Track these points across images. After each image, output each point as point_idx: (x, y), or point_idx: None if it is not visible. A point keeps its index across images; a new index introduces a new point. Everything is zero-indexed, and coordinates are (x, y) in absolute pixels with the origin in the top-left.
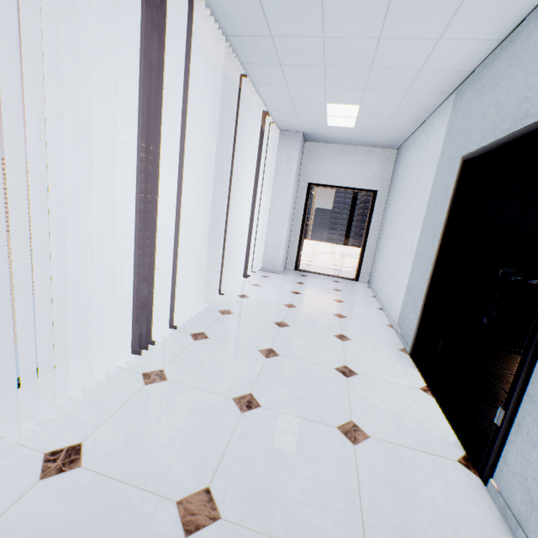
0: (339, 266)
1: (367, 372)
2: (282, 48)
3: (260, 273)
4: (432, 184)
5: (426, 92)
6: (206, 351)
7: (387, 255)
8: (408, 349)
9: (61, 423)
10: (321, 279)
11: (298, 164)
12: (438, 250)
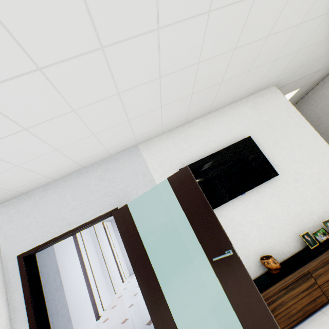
0: None
1: None
2: None
3: (129, 277)
4: None
5: None
6: (117, 307)
7: None
8: None
9: None
10: None
11: None
12: None
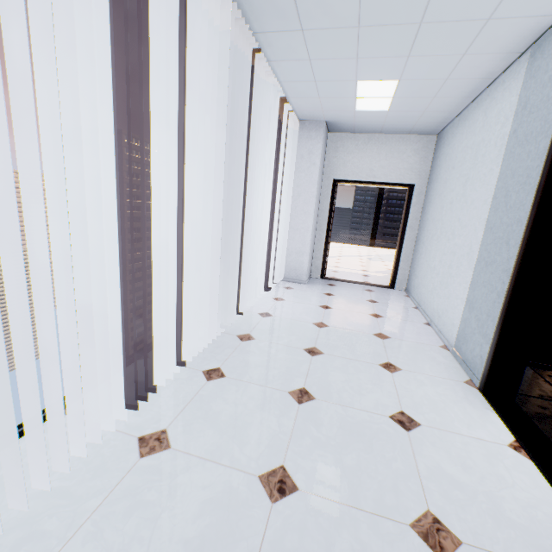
0: (369, 272)
1: (432, 421)
2: (304, 4)
3: (282, 284)
4: (499, 171)
5: (489, 54)
6: (222, 397)
7: (432, 260)
8: (477, 382)
9: (14, 537)
10: (352, 288)
11: (322, 158)
12: (520, 256)
